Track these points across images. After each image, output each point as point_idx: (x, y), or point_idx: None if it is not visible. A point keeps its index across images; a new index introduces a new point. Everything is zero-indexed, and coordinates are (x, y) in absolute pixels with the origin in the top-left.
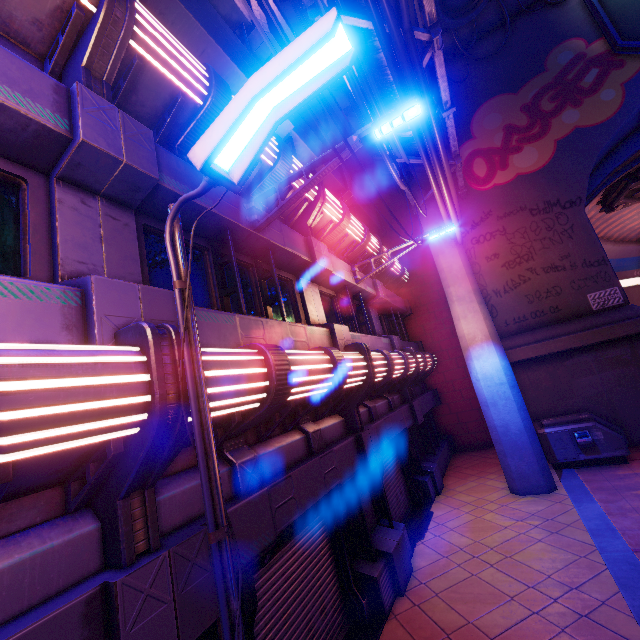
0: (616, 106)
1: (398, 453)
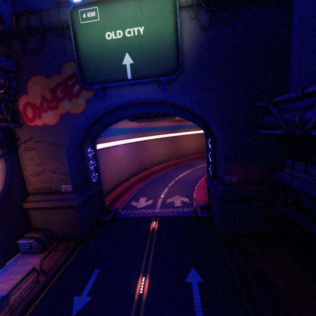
0: (83, 108)
1: None
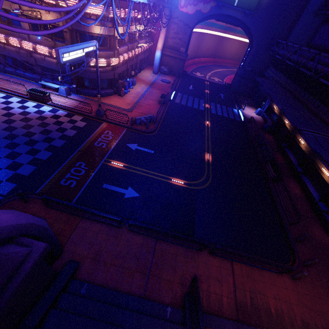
0: (207, 11)
1: (140, 61)
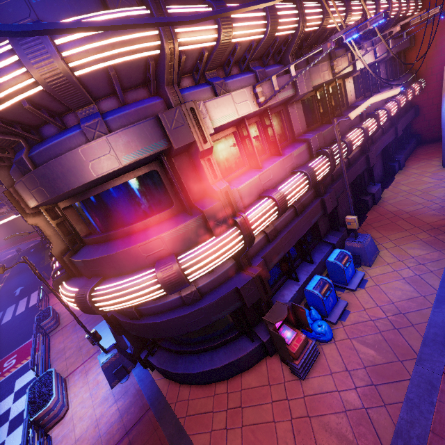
0: None
1: (382, 154)
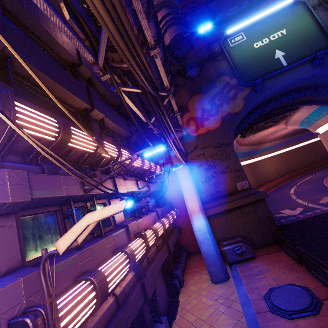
0: (242, 106)
1: (162, 271)
